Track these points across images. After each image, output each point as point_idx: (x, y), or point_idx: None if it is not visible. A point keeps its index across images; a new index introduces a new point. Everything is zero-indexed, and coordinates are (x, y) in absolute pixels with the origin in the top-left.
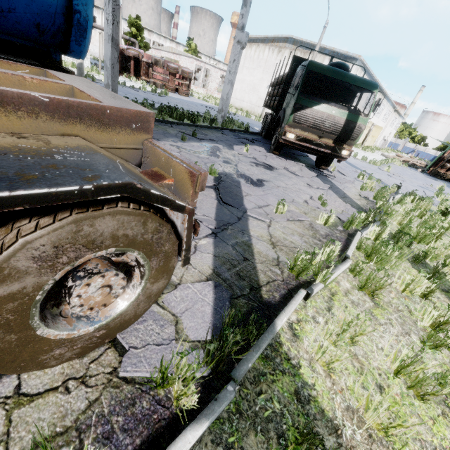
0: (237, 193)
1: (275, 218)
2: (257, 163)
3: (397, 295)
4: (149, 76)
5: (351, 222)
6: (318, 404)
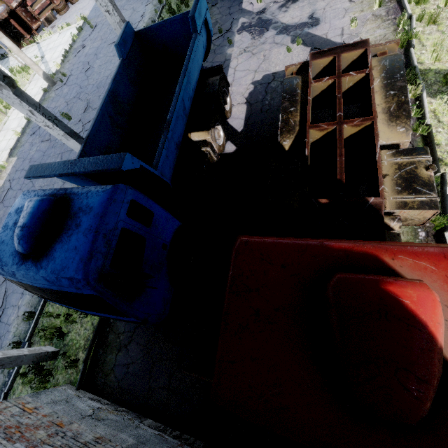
0: (321, 40)
1: (357, 32)
2: (282, 5)
3: (443, 11)
4: (37, 19)
5: None
6: (442, 70)
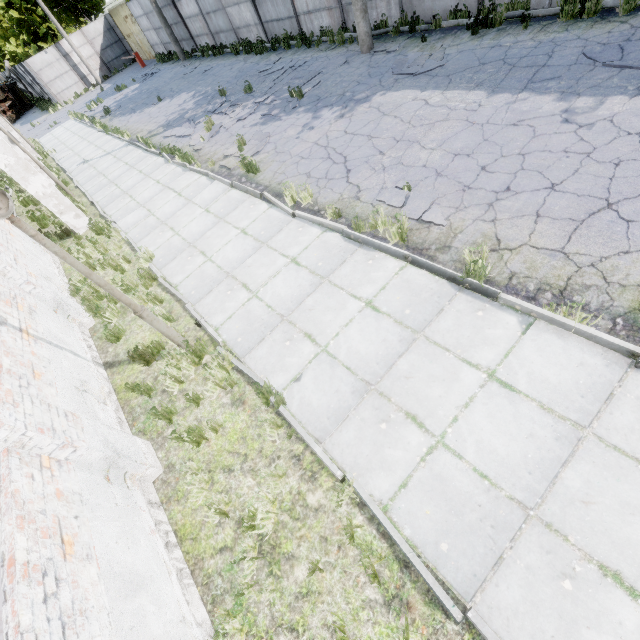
0: None
1: None
2: None
3: None
4: None
5: (0, 186)
6: None
